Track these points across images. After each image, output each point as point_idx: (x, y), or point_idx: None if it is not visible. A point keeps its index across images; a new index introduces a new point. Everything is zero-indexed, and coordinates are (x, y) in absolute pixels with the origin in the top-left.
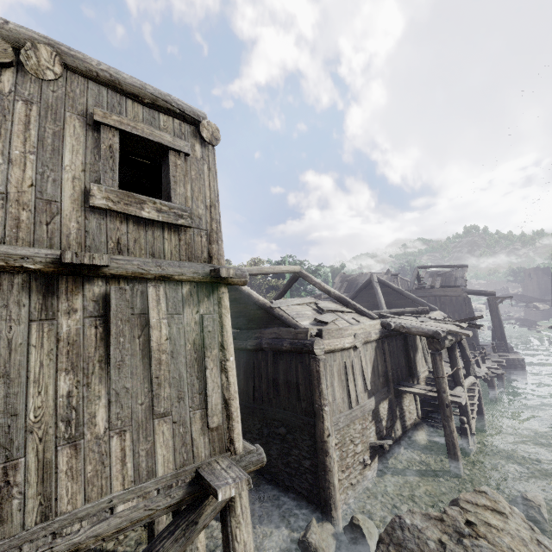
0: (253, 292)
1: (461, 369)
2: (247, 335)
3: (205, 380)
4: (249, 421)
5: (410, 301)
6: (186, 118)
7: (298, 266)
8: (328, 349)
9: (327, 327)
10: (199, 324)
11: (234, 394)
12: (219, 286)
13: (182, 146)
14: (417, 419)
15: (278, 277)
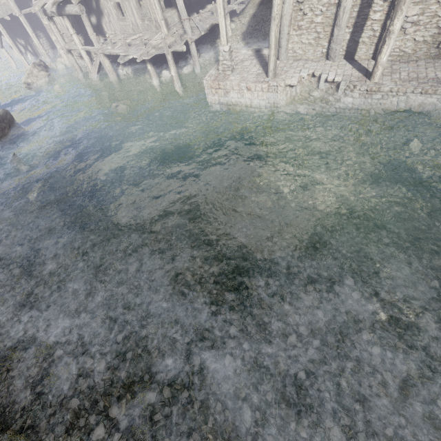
0: None
1: (72, 36)
2: None
3: None
4: None
5: None
6: None
7: None
8: None
9: None
10: None
11: None
12: None
13: None
14: None
15: None
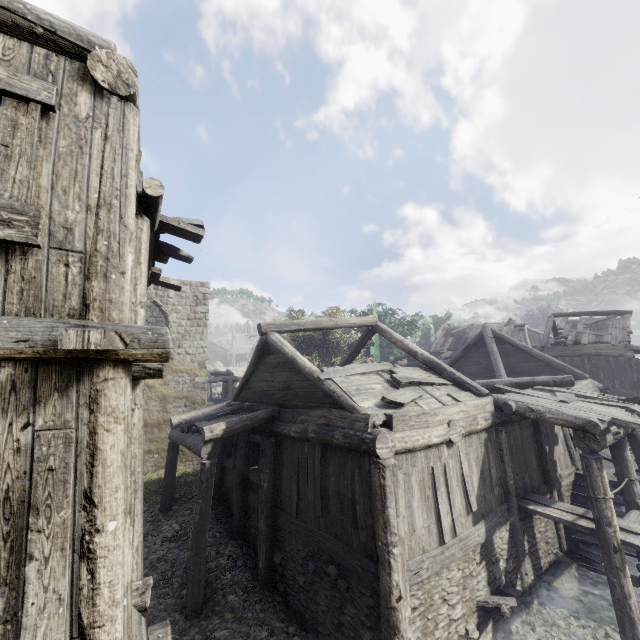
0: (298, 356)
1: (637, 481)
2: (291, 417)
3: (24, 587)
4: (292, 543)
5: (543, 364)
6: (61, 45)
7: (373, 317)
8: (401, 448)
9: (402, 410)
10: (28, 453)
11: (106, 611)
12: (97, 366)
13: (33, 89)
14: (560, 554)
15: (363, 330)
